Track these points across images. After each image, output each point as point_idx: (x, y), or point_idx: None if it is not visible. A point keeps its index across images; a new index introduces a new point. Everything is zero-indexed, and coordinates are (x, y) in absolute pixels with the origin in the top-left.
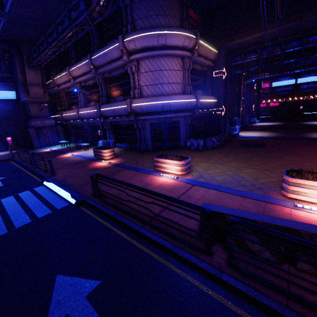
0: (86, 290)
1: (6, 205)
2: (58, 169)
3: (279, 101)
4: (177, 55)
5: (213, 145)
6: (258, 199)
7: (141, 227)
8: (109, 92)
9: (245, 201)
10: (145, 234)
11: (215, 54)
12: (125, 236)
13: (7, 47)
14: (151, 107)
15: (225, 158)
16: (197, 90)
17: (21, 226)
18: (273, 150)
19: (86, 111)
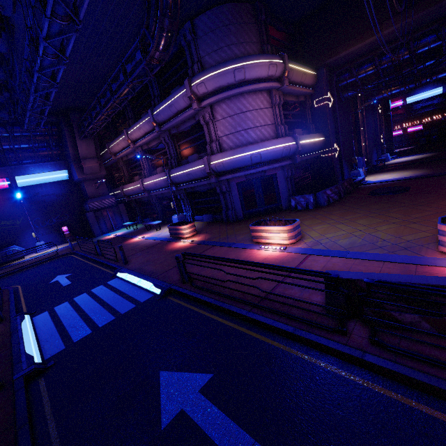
0: (198, 384)
1: (81, 304)
2: (130, 256)
3: (421, 122)
4: (261, 89)
5: (329, 200)
6: (404, 262)
7: (249, 311)
8: (179, 151)
9: (386, 267)
10: (256, 318)
11: (313, 77)
12: (230, 323)
13: (55, 119)
14: (236, 162)
15: (348, 215)
16: (295, 129)
17: (105, 324)
18: (420, 194)
19: (153, 180)
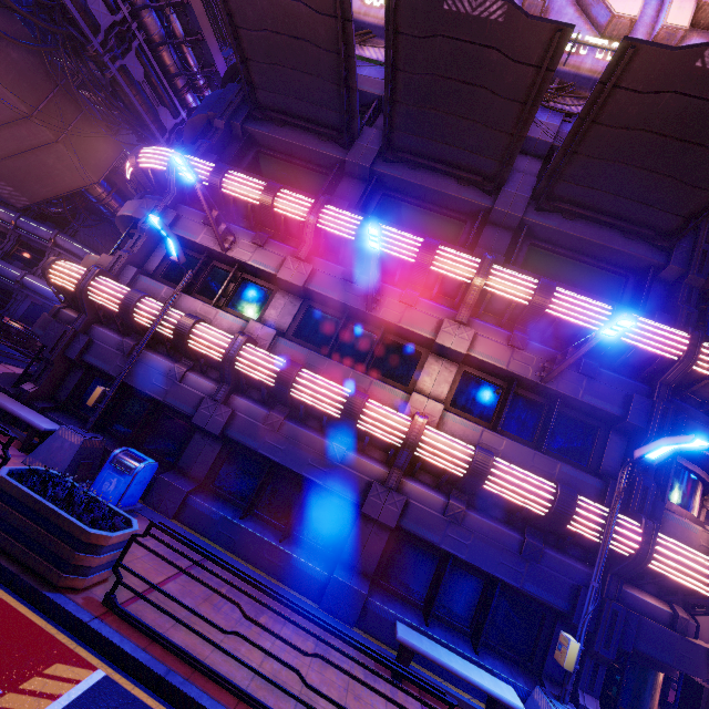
0: None
1: None
2: None
3: None
4: None
5: None
6: None
7: None
8: (14, 252)
9: None
10: None
11: None
12: None
13: None
14: (43, 290)
15: None
16: None
17: None
18: None
19: None
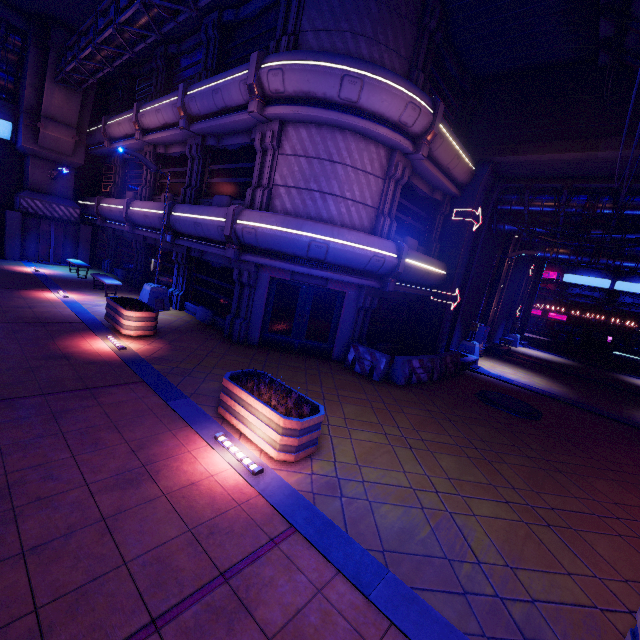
0: None
1: None
2: None
3: (568, 313)
4: (380, 138)
5: (411, 378)
6: None
7: None
8: (207, 181)
9: None
10: None
11: (469, 171)
12: None
13: (20, 23)
14: (281, 240)
15: (429, 429)
16: (408, 236)
17: None
18: (559, 440)
19: (145, 208)
